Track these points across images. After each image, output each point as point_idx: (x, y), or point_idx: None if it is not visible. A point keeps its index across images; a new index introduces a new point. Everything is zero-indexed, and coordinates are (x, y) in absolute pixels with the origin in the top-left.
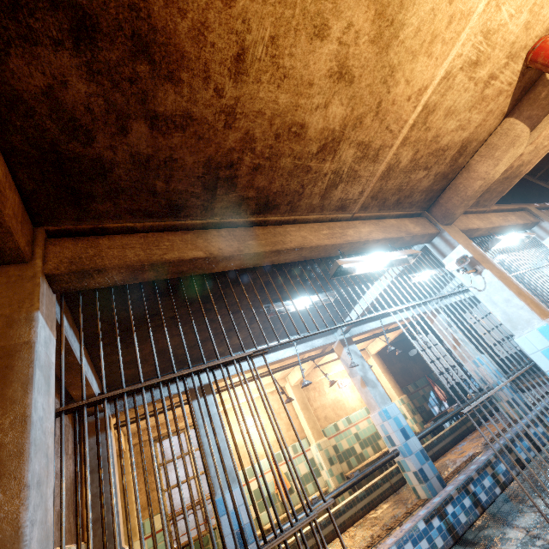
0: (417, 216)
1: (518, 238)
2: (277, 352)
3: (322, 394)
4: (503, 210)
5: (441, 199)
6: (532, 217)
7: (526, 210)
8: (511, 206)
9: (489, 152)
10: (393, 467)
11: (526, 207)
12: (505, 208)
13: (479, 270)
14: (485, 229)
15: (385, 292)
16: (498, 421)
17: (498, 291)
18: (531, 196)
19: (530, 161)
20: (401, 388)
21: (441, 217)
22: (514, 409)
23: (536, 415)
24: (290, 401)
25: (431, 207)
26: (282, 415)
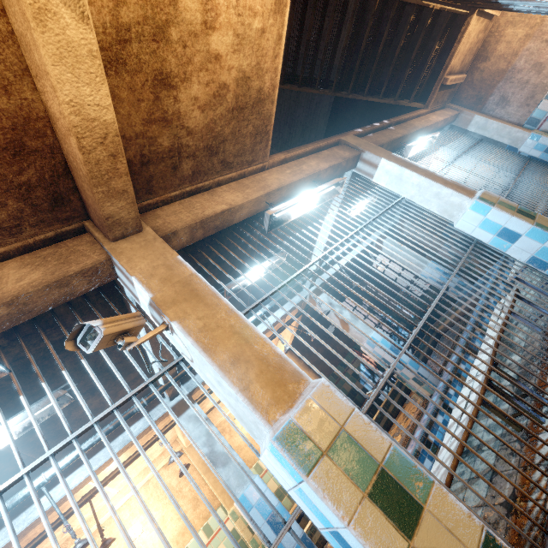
0: (79, 234)
1: (321, 194)
2: (54, 488)
3: (235, 432)
4: (300, 155)
5: (81, 192)
6: (348, 151)
7: (341, 143)
8: (313, 145)
9: (32, 60)
10: (307, 527)
11: (340, 138)
12: (301, 151)
13: (168, 324)
14: (253, 202)
15: (168, 343)
16: (416, 397)
17: (203, 363)
18: (385, 117)
19: (260, 67)
20: (328, 376)
21: (101, 227)
22: (422, 386)
23: (421, 438)
24: (107, 546)
25: (86, 210)
26: (185, 490)
